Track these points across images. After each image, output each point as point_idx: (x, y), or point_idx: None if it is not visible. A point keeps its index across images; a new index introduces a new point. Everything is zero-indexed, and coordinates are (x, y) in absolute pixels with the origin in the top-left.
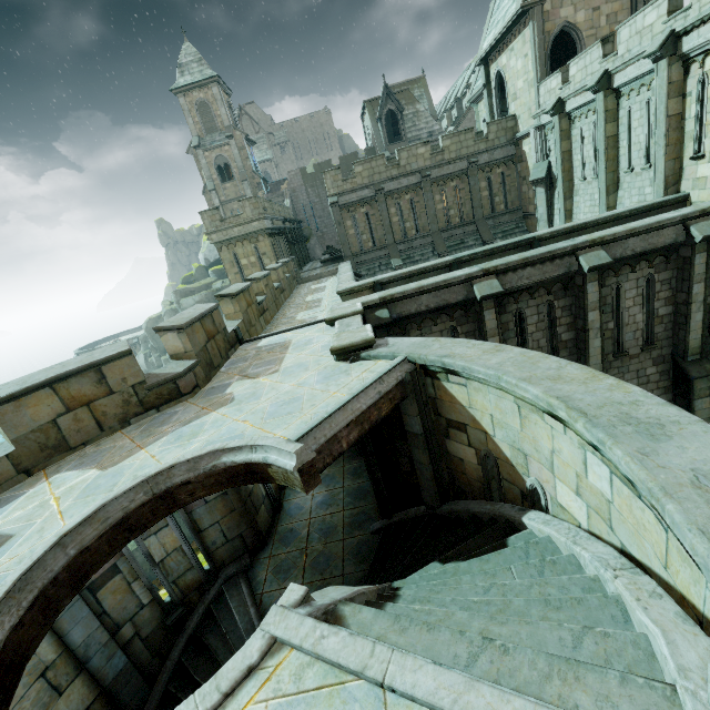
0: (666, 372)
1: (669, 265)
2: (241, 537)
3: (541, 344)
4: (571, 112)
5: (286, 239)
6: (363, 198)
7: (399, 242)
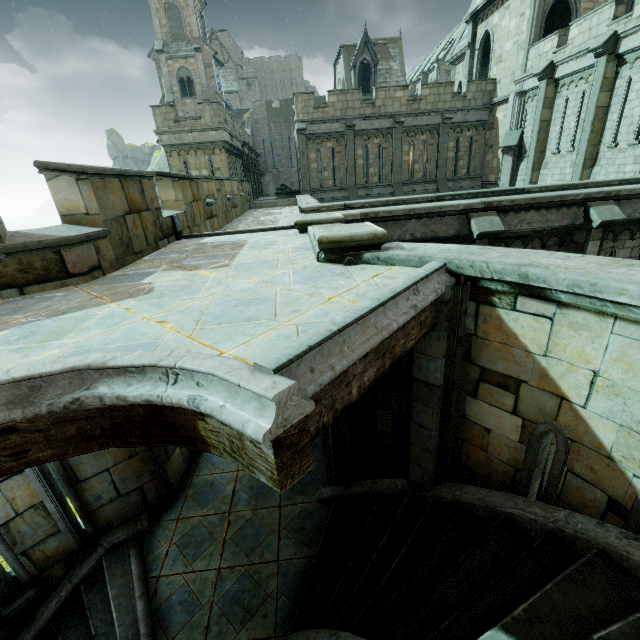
0: None
1: None
2: (140, 491)
3: None
4: (560, 79)
5: (243, 164)
6: (332, 131)
7: (360, 186)
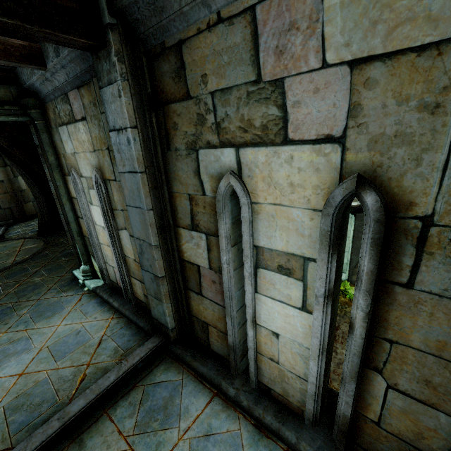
0: None
1: None
2: (10, 210)
3: None
4: None
5: None
6: None
7: None
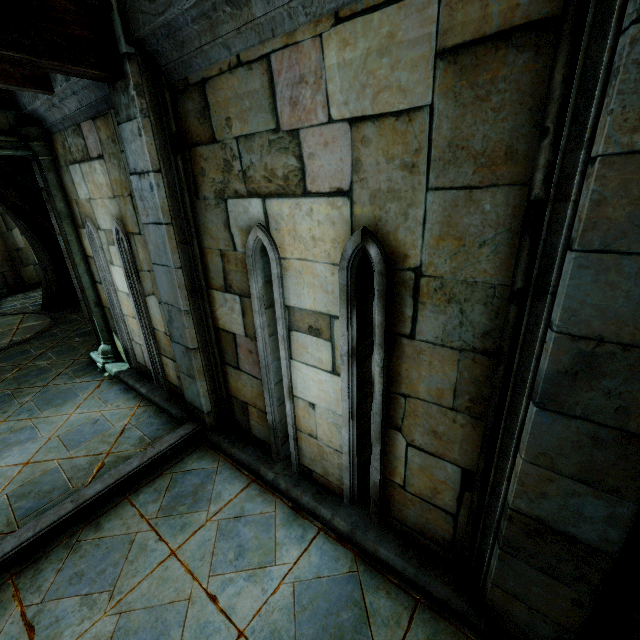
0: None
1: None
2: (3, 275)
3: None
4: None
5: None
6: None
7: None
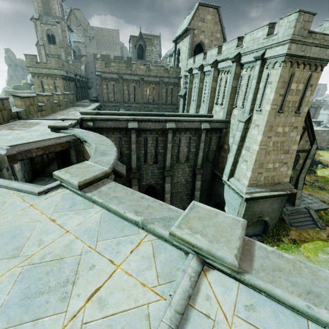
0: (191, 171)
1: (196, 135)
2: None
3: (152, 152)
4: (194, 74)
5: (75, 84)
6: (113, 77)
7: (126, 102)
